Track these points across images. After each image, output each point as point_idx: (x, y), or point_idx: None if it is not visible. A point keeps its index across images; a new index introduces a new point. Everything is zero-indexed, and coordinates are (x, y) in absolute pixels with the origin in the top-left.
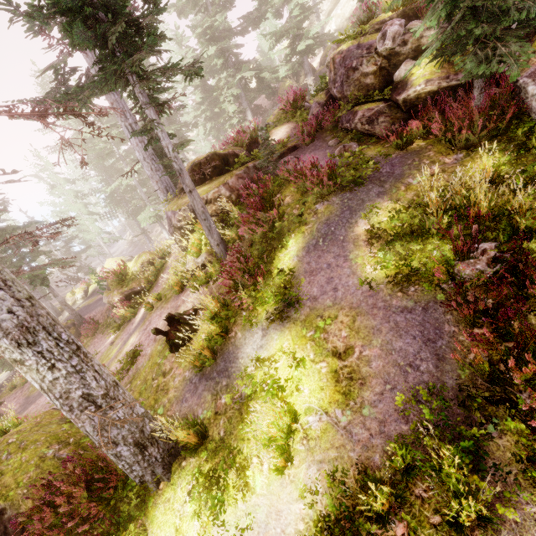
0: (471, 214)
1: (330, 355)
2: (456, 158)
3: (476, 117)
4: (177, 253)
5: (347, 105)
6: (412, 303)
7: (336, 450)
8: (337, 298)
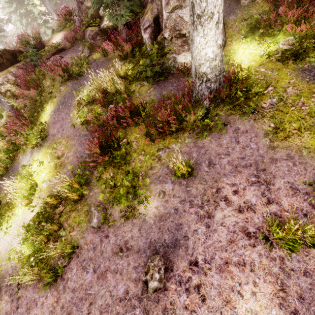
0: (111, 92)
1: (55, 158)
2: (120, 64)
3: (123, 44)
4: None
5: (84, 25)
6: (88, 132)
7: (49, 192)
8: (63, 133)
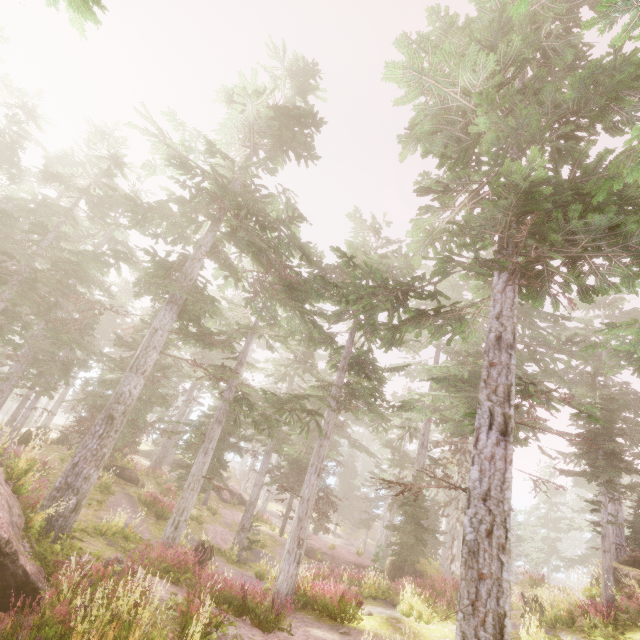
0: None
1: None
2: None
3: None
4: (583, 595)
5: None
6: None
7: None
8: None
